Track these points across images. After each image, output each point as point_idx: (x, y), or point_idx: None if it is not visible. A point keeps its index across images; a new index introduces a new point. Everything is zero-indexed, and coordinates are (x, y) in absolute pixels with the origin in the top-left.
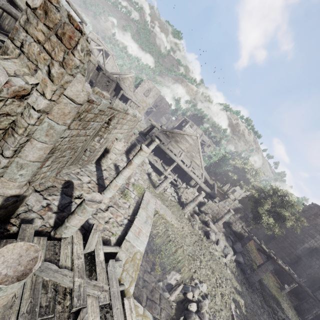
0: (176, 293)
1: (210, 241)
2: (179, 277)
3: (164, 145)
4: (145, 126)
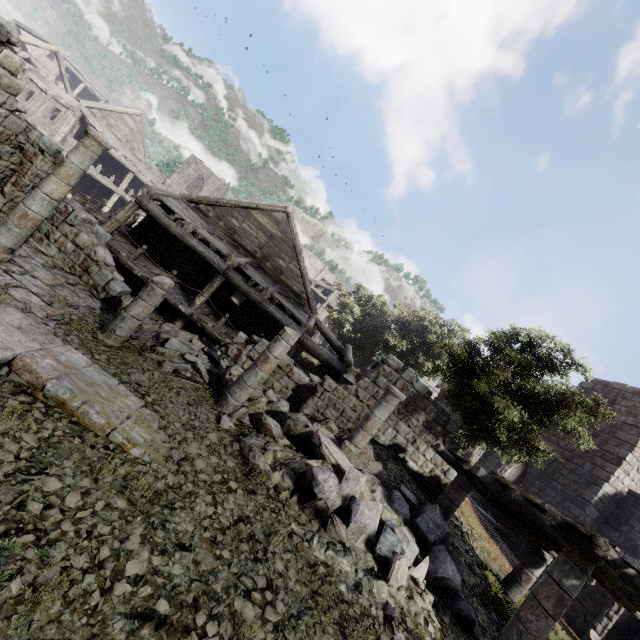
0: None
1: (318, 509)
2: None
3: (181, 224)
4: None
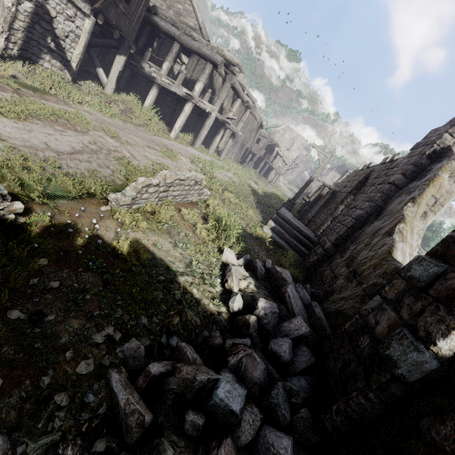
0: None
1: None
2: None
3: None
4: (287, 189)
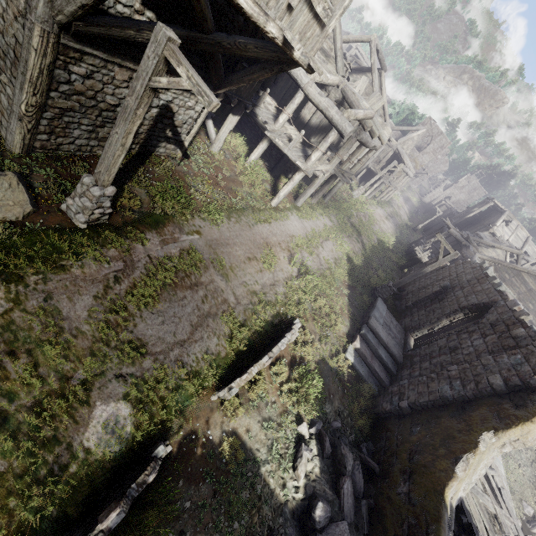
0: (534, 531)
1: None
2: (532, 512)
3: None
4: (402, 202)
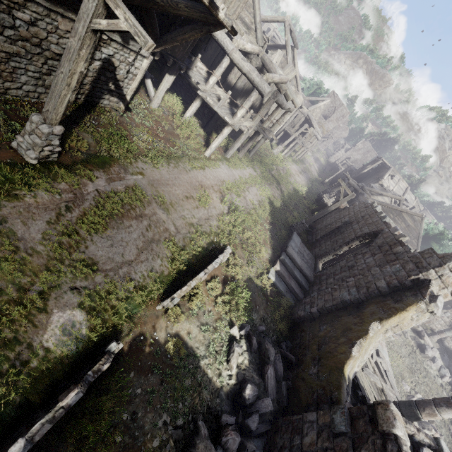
0: None
1: (425, 356)
2: (409, 389)
3: None
4: (313, 161)
